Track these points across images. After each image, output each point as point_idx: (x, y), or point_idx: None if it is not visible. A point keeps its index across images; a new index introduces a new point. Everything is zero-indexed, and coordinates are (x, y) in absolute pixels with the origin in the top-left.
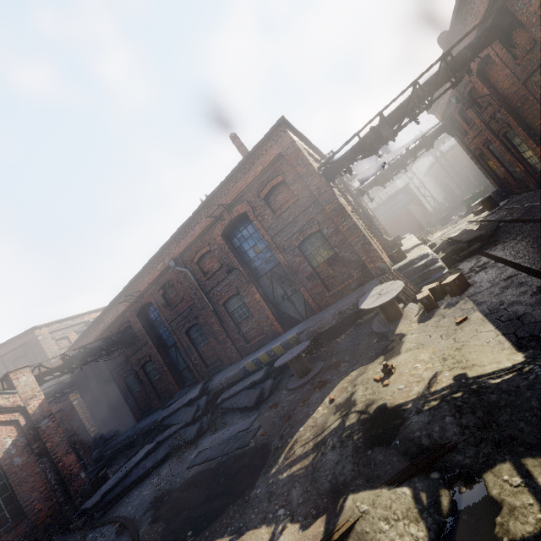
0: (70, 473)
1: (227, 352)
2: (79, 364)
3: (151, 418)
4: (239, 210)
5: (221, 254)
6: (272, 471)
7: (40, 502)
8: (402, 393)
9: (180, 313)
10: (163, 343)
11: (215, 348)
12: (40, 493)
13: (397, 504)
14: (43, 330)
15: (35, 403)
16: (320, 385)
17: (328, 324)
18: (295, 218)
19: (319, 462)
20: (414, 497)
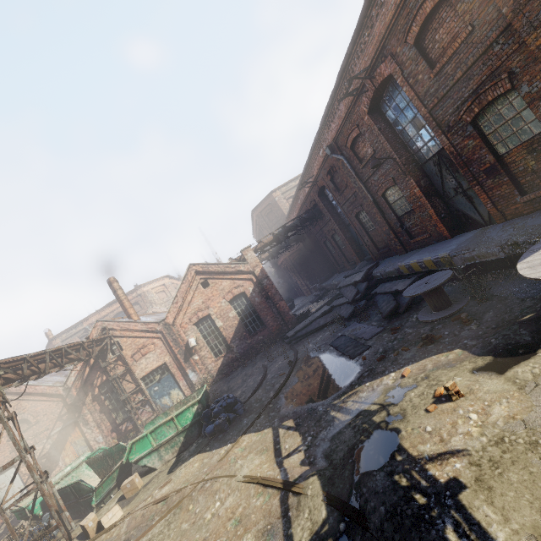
0: (283, 311)
1: (391, 243)
2: (283, 239)
3: (341, 278)
4: (382, 72)
5: (372, 137)
6: (335, 401)
7: (272, 322)
8: (419, 437)
9: (347, 199)
10: (343, 220)
11: (381, 236)
12: (270, 317)
13: (317, 512)
14: (277, 192)
15: (258, 270)
16: (424, 342)
17: (491, 254)
18: (466, 71)
19: (343, 428)
20: (323, 521)
